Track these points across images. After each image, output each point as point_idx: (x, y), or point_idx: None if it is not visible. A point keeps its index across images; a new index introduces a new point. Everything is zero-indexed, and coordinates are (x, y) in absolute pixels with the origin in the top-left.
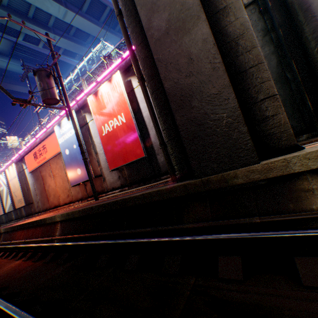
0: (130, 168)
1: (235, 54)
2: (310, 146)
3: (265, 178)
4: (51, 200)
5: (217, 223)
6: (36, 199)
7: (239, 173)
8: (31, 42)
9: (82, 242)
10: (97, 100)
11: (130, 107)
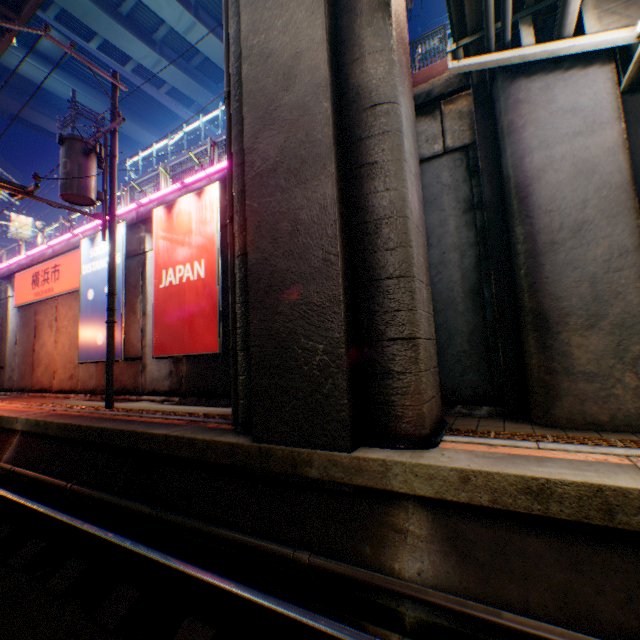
0: (195, 363)
1: (371, 247)
2: (448, 445)
3: (351, 482)
4: (39, 374)
5: (250, 540)
6: (11, 362)
7: (316, 458)
8: (113, 57)
9: (21, 497)
10: (169, 219)
11: (220, 253)
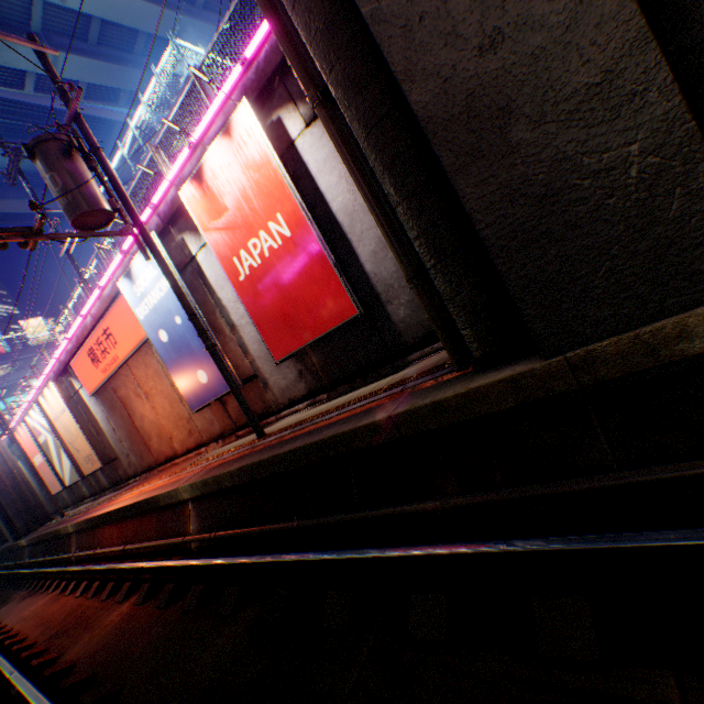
0: (324, 348)
1: None
2: None
3: None
4: (156, 447)
5: (646, 475)
6: (121, 450)
7: (695, 323)
8: (5, 84)
9: (265, 557)
10: (205, 192)
11: (297, 192)
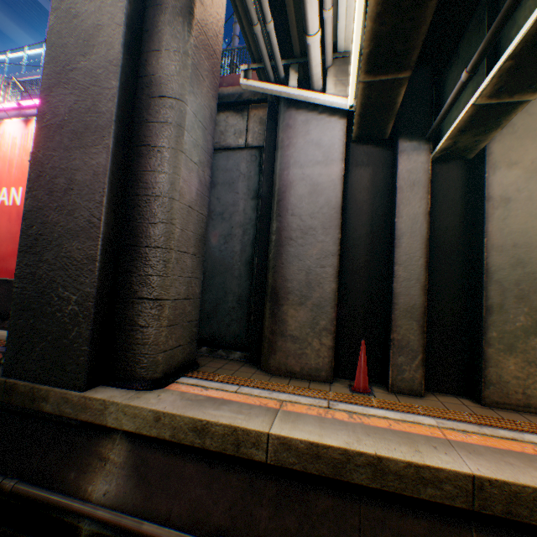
0: (5, 286)
1: (140, 217)
2: (175, 386)
3: (77, 417)
4: None
5: None
6: None
7: (53, 395)
8: None
9: None
10: None
11: None
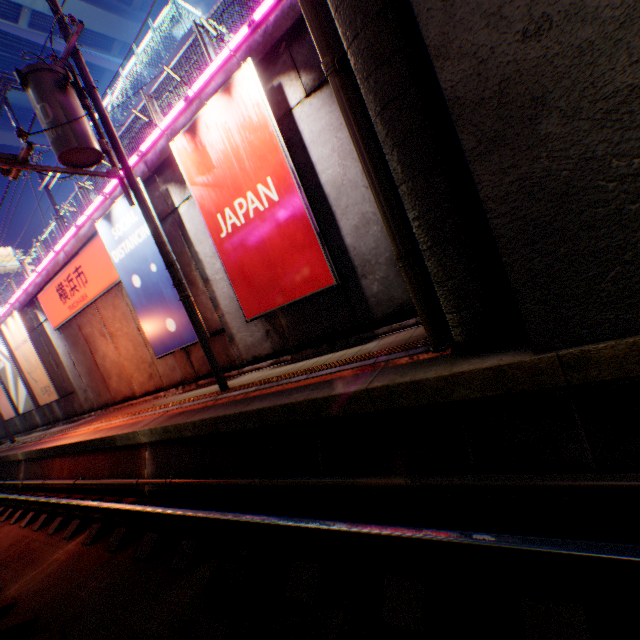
0: (294, 312)
1: None
2: None
3: None
4: (115, 386)
5: (631, 481)
6: (79, 385)
7: None
8: None
9: (226, 514)
10: (197, 146)
11: (290, 159)
